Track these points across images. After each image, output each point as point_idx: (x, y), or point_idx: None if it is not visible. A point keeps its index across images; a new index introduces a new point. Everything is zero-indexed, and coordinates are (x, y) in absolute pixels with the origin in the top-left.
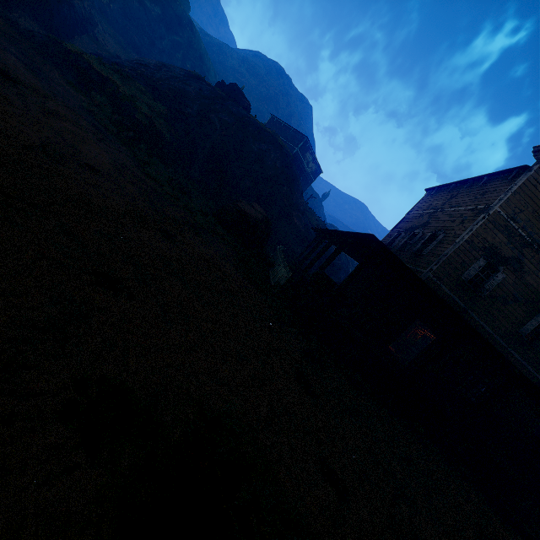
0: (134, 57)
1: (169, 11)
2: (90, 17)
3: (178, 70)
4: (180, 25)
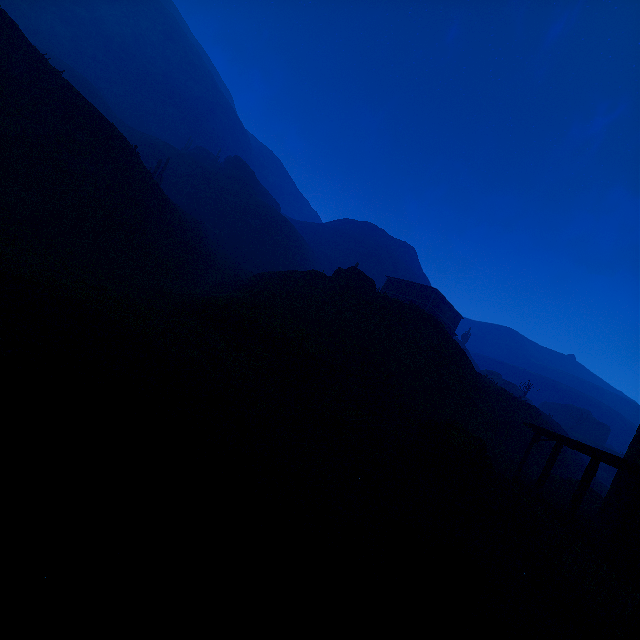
0: (245, 267)
1: (267, 219)
2: (211, 252)
3: (300, 275)
4: (277, 226)
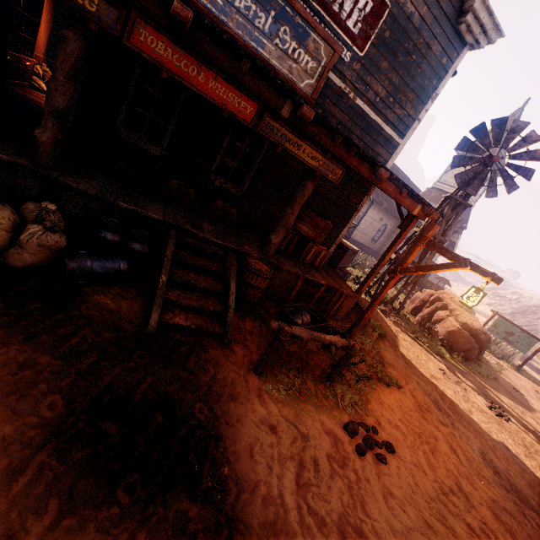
0: None
1: None
2: None
3: None
4: None
